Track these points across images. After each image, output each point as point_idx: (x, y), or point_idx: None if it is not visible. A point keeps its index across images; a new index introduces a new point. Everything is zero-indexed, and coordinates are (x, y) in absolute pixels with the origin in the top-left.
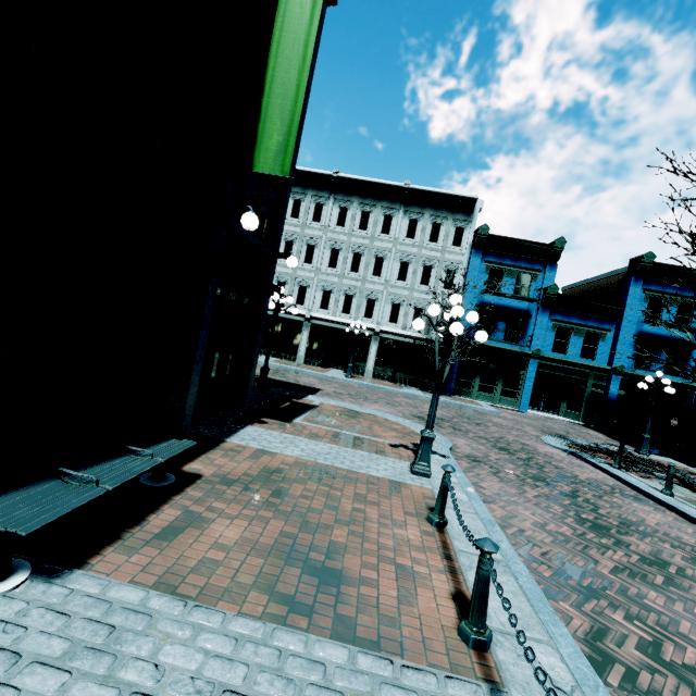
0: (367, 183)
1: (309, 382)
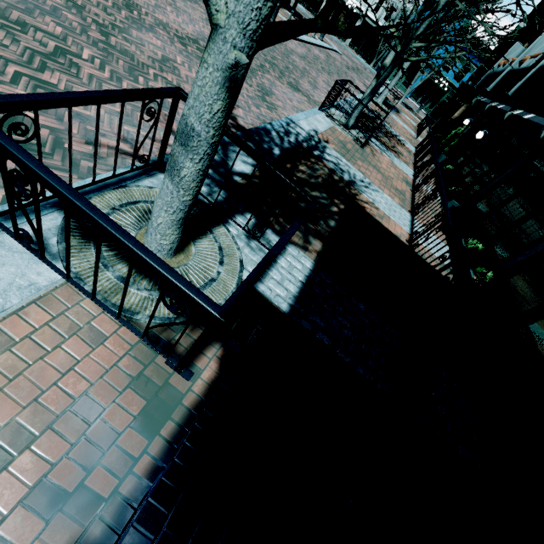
0: None
1: None
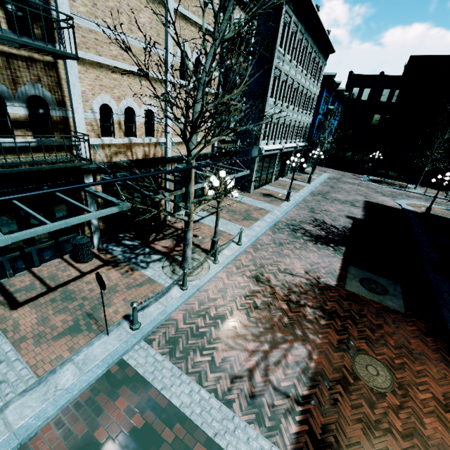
0: (320, 26)
1: (349, 198)
